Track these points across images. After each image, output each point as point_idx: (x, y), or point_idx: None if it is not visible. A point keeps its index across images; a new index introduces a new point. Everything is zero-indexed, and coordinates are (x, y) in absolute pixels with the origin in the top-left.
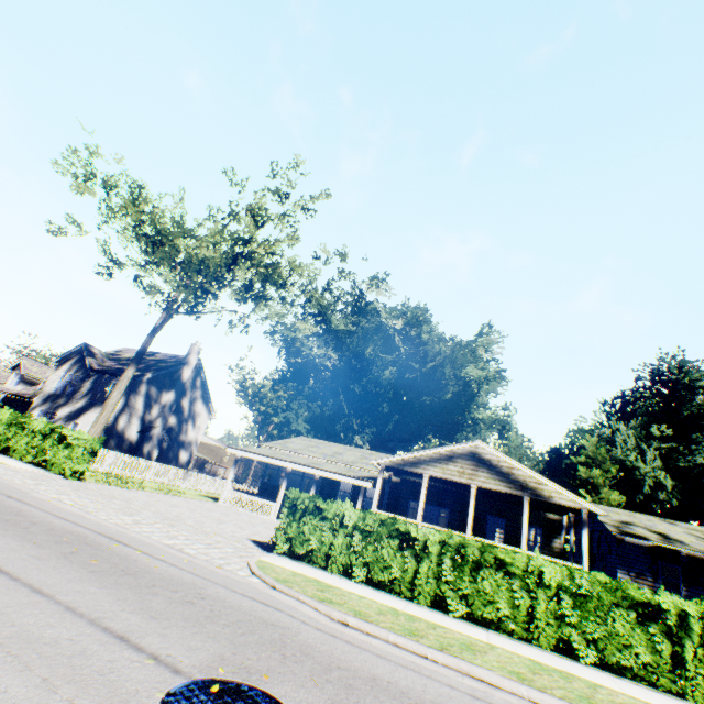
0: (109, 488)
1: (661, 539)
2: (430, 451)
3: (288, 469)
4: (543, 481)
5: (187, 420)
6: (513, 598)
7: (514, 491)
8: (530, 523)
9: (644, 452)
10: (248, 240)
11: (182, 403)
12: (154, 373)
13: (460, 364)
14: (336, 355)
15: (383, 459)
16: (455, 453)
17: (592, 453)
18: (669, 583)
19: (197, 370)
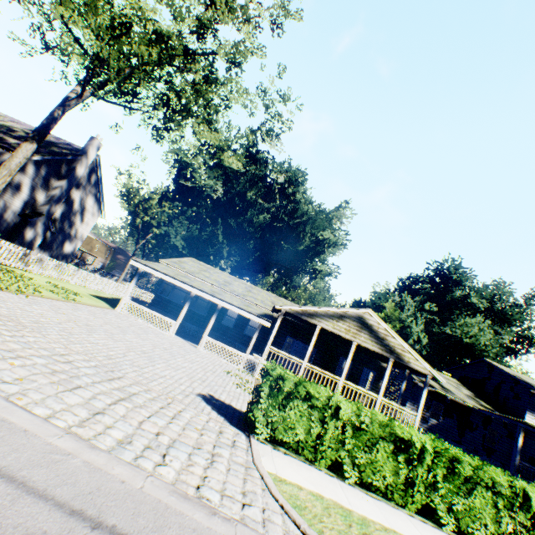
0: (4, 299)
1: (441, 388)
2: (329, 309)
3: (193, 293)
4: (410, 351)
5: (75, 215)
6: (495, 515)
7: (384, 352)
8: (369, 367)
9: (415, 318)
10: (217, 30)
11: (72, 196)
12: (45, 156)
13: (317, 226)
14: (222, 190)
15: (287, 306)
16: (347, 314)
17: (390, 314)
18: (433, 413)
19: (93, 166)
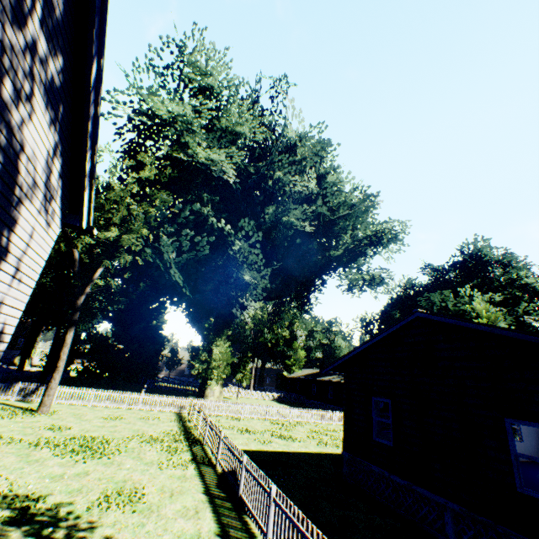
0: None
1: None
2: None
3: None
4: None
5: None
6: None
7: None
8: None
9: None
10: None
11: None
12: None
13: (354, 220)
14: (232, 170)
15: None
16: None
17: (494, 317)
18: None
19: None
